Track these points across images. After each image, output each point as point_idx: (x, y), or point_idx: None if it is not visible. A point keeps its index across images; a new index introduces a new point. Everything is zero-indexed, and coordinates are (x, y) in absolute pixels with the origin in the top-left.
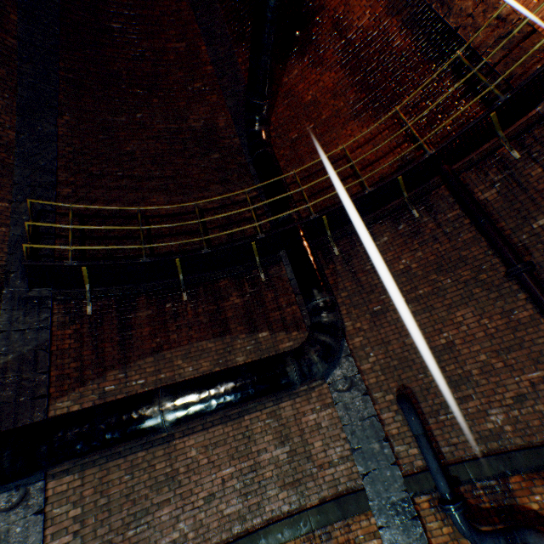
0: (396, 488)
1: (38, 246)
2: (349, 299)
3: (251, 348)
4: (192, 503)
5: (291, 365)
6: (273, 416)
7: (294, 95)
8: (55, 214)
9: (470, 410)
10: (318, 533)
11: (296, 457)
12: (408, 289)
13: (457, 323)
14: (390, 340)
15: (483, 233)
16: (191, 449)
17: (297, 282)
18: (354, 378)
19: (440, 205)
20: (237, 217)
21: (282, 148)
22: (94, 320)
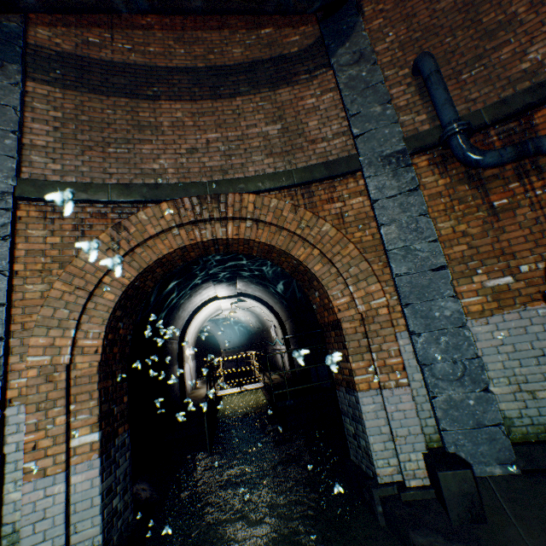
0: (393, 143)
1: None
2: None
3: (250, 43)
4: (174, 150)
5: None
6: (267, 100)
7: None
8: None
9: (503, 57)
10: (300, 193)
11: (287, 135)
12: None
13: None
14: (417, 13)
15: None
16: (177, 112)
17: None
18: (364, 52)
19: None
20: None
21: None
22: None
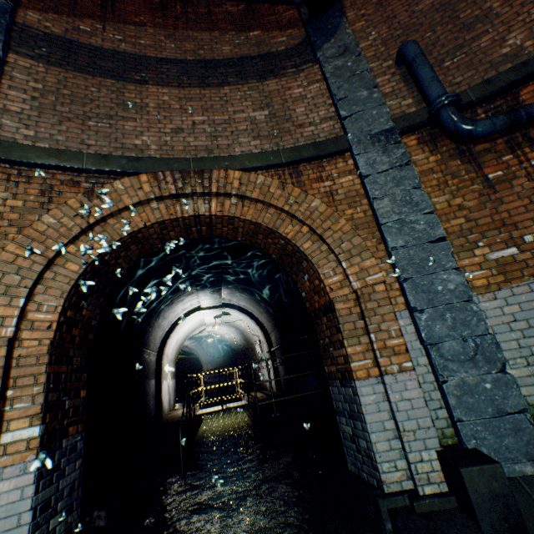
0: (381, 123)
1: None
2: None
3: (239, 42)
4: (158, 129)
5: None
6: (255, 90)
7: None
8: None
9: (483, 45)
10: (288, 172)
11: (274, 120)
12: None
13: None
14: (397, 15)
15: None
16: (164, 96)
17: None
18: (348, 46)
19: None
20: None
21: None
22: None
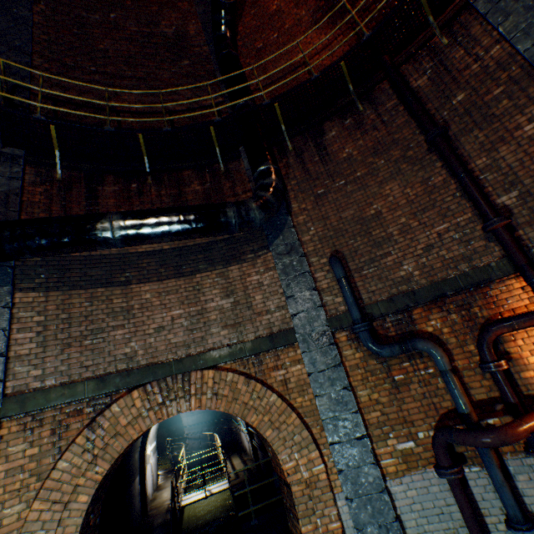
0: (320, 324)
1: (9, 97)
2: (298, 186)
3: None
4: (144, 331)
5: (230, 207)
6: (221, 276)
7: (260, 5)
8: (30, 94)
9: (388, 263)
10: (251, 360)
11: (238, 307)
12: (348, 173)
13: (386, 196)
14: (329, 216)
15: (410, 111)
16: (146, 293)
17: (248, 158)
18: (294, 245)
19: (381, 98)
20: (203, 120)
21: (248, 57)
22: (64, 186)
